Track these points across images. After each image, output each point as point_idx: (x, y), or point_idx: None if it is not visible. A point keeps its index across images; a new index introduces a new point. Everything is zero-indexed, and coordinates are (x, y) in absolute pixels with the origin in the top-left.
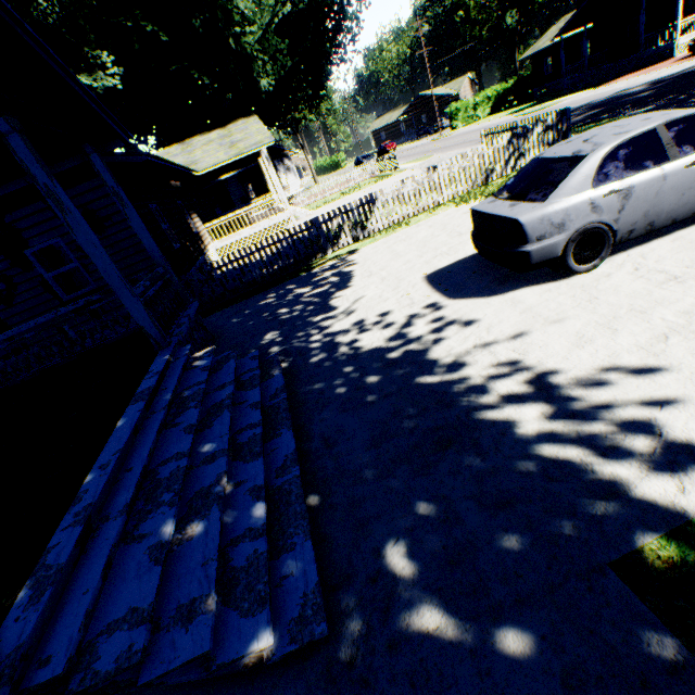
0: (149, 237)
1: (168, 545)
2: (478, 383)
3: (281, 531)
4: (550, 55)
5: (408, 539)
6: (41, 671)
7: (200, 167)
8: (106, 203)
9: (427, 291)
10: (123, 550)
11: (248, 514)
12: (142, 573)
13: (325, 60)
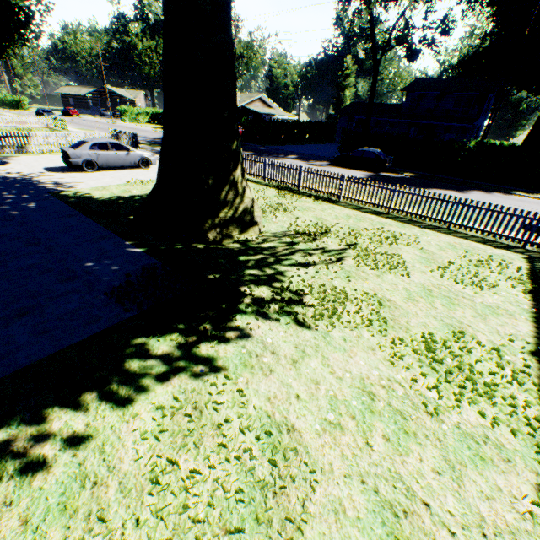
0: None
1: None
2: (43, 182)
3: None
4: None
5: (10, 193)
6: None
7: None
8: None
9: (43, 170)
10: None
11: None
12: None
13: (10, 36)
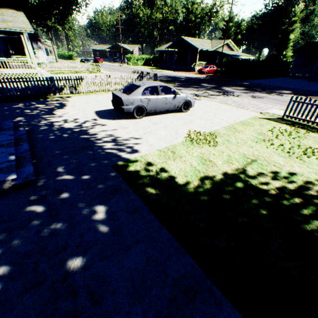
0: None
1: None
2: (99, 138)
3: (21, 164)
4: (165, 53)
5: (66, 166)
6: None
7: None
8: None
9: (94, 115)
10: None
11: (7, 158)
12: None
13: (70, 6)
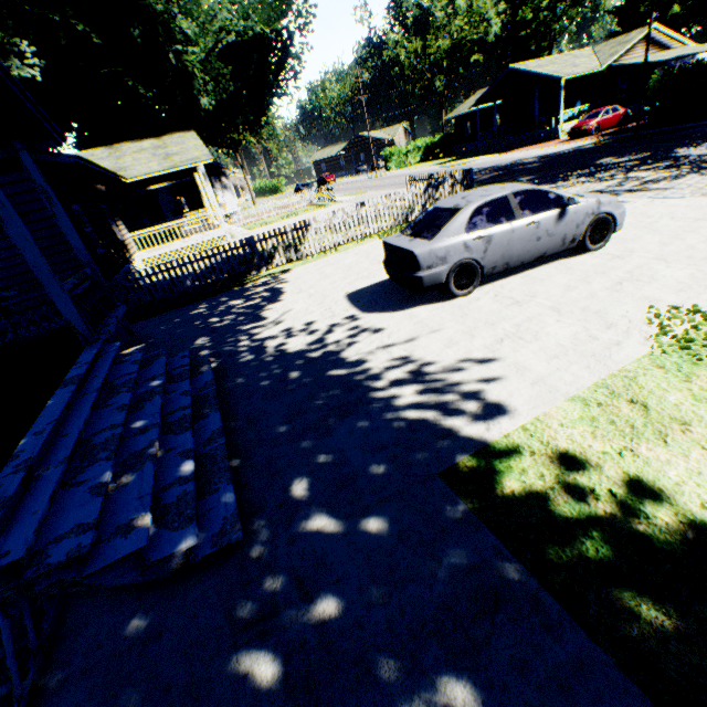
0: (77, 237)
1: (108, 484)
2: (376, 373)
3: (207, 482)
4: (469, 120)
5: (310, 477)
6: (2, 559)
7: (130, 174)
8: (24, 199)
9: (347, 306)
10: (63, 493)
11: (178, 469)
12: (85, 504)
13: (268, 90)
